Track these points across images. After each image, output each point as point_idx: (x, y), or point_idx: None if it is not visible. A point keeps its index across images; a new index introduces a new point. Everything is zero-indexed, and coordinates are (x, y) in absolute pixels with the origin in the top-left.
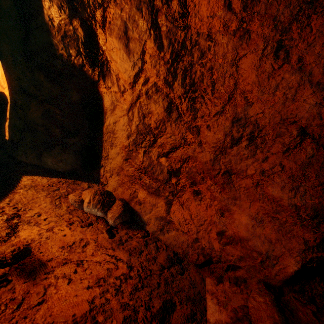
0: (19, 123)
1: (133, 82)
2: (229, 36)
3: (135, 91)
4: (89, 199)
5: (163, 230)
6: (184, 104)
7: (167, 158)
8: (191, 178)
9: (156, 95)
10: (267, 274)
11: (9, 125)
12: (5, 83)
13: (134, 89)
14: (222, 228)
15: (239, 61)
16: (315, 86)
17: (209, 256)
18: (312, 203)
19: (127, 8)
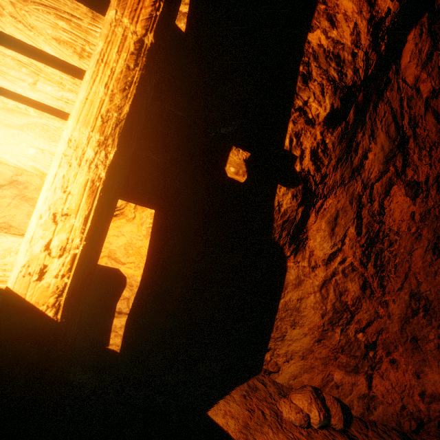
0: (165, 322)
1: (328, 259)
2: (409, 235)
3: (330, 268)
4: (317, 410)
5: (369, 409)
6: (375, 282)
7: (364, 333)
8: (386, 348)
9: (352, 274)
10: None
11: (132, 325)
12: (135, 257)
13: (328, 266)
14: (421, 388)
15: (412, 252)
16: None
17: (419, 419)
18: None
19: (343, 200)
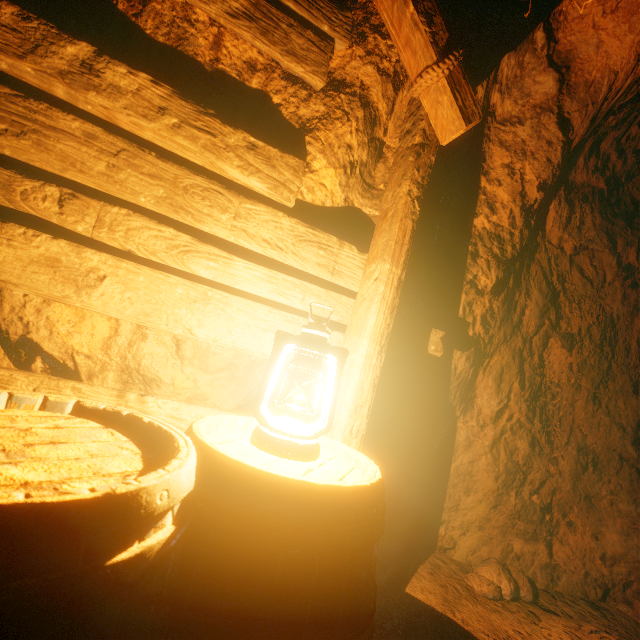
0: None
1: (496, 416)
2: (570, 386)
3: (498, 426)
4: (507, 580)
5: (553, 579)
6: (543, 438)
7: (538, 495)
8: (561, 510)
9: (520, 430)
10: None
11: None
12: None
13: (496, 424)
14: (601, 551)
15: (574, 403)
16: (617, 425)
17: (604, 585)
18: None
19: (506, 356)
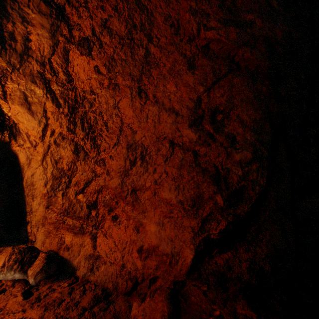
0: None
1: (43, 135)
2: (105, 89)
3: (46, 142)
4: (3, 263)
5: (93, 269)
6: (88, 144)
7: (84, 194)
8: (107, 206)
9: (63, 142)
10: (175, 273)
11: None
12: None
13: (44, 141)
14: (140, 243)
15: (118, 104)
16: (168, 111)
17: (135, 279)
18: (190, 195)
19: (23, 82)
